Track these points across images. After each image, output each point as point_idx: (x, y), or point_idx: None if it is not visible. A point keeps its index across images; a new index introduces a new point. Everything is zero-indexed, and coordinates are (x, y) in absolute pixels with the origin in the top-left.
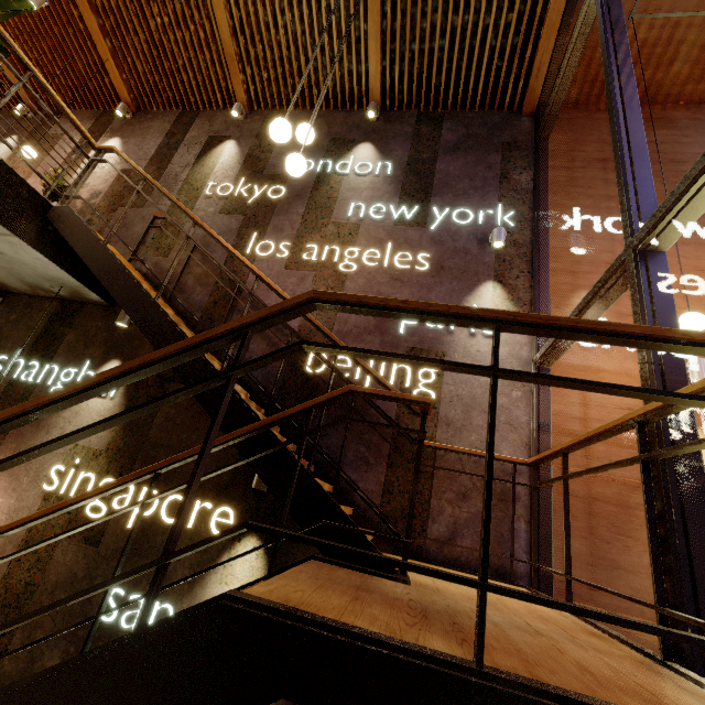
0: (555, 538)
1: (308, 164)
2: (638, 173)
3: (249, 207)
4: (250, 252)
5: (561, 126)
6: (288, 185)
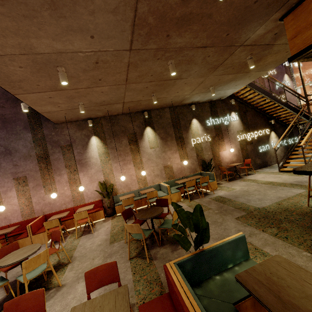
0: None
1: None
2: None
3: None
4: None
5: None
6: None
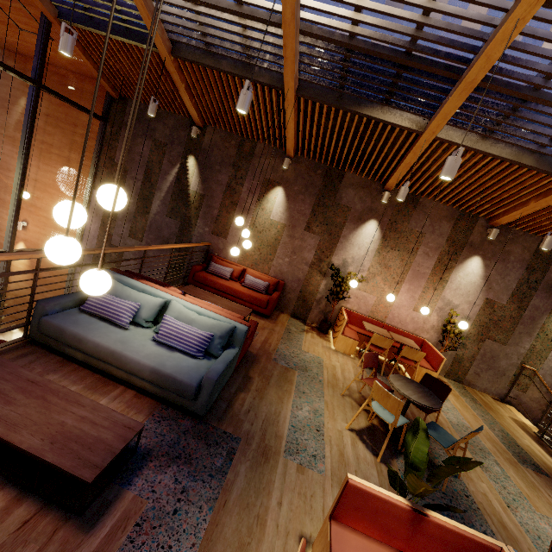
0: None
1: None
2: None
3: None
4: None
5: None
6: None
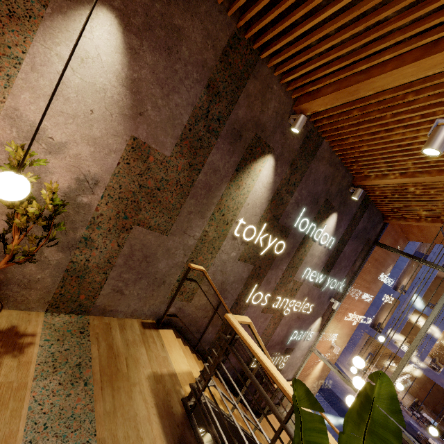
0: None
1: (305, 223)
2: None
3: (259, 258)
4: (248, 300)
5: (384, 235)
6: (287, 241)
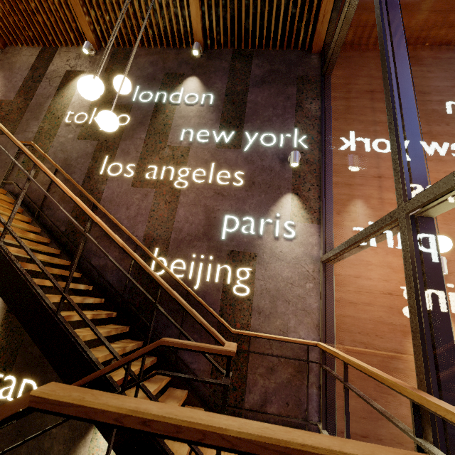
0: (338, 398)
1: (148, 95)
2: (409, 134)
3: (101, 133)
4: (103, 173)
5: (340, 63)
6: (132, 114)
